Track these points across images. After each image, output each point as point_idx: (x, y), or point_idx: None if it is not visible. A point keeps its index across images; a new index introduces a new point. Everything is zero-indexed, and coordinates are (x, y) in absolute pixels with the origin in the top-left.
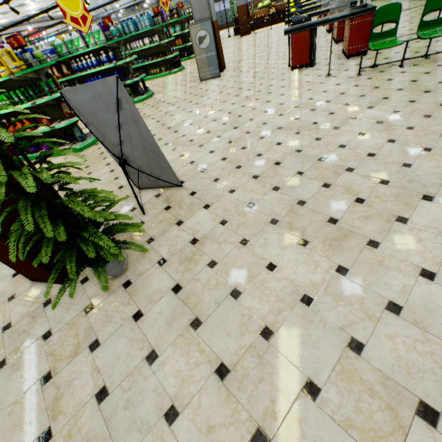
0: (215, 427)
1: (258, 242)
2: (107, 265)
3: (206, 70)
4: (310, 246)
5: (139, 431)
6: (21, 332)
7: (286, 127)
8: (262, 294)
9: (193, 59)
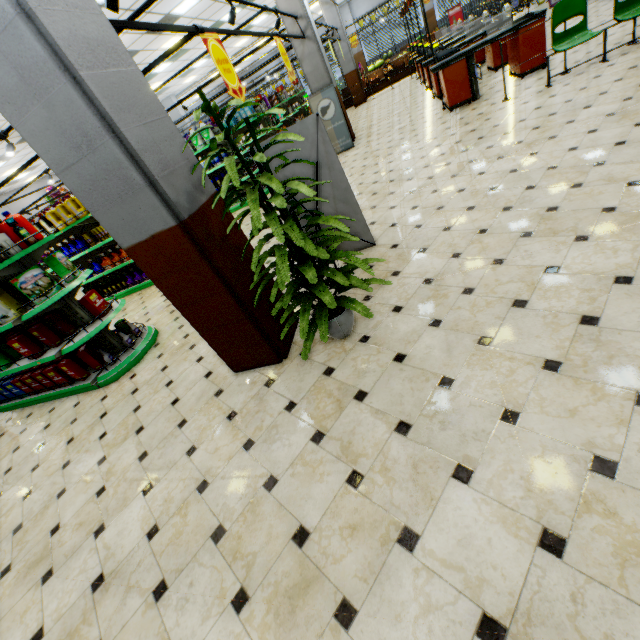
0: (577, 409)
1: (517, 256)
2: (342, 314)
3: (335, 144)
4: (593, 239)
5: (477, 440)
6: (253, 414)
7: (481, 158)
8: (556, 294)
9: None
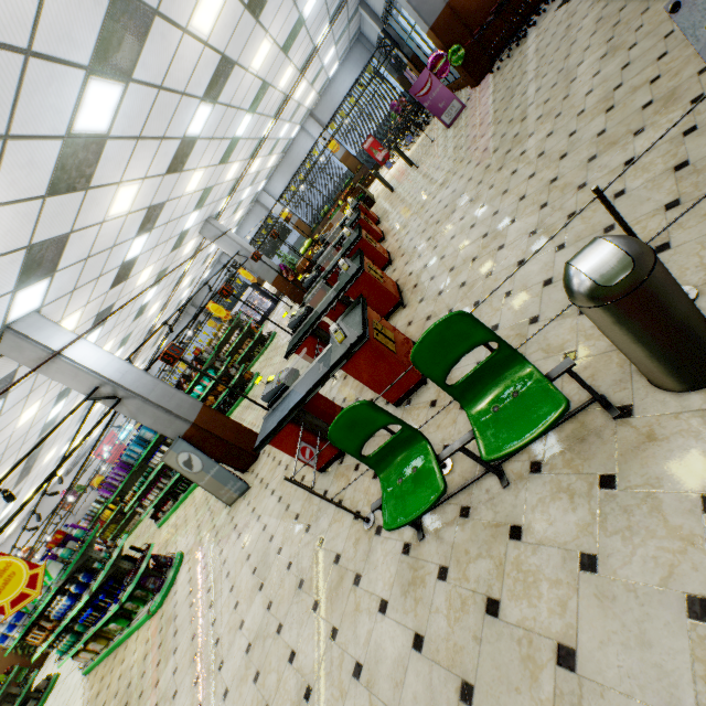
0: None
1: None
2: None
3: (226, 490)
4: None
5: None
6: None
7: None
8: None
9: (249, 395)
